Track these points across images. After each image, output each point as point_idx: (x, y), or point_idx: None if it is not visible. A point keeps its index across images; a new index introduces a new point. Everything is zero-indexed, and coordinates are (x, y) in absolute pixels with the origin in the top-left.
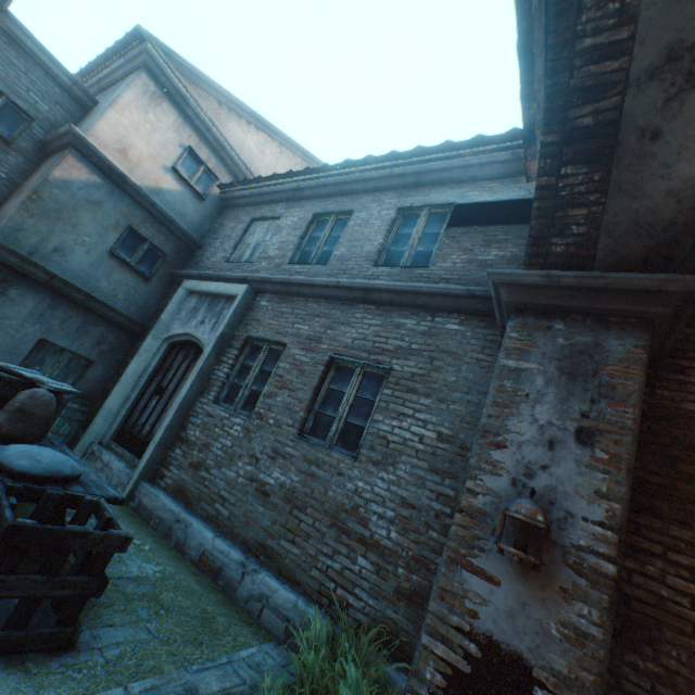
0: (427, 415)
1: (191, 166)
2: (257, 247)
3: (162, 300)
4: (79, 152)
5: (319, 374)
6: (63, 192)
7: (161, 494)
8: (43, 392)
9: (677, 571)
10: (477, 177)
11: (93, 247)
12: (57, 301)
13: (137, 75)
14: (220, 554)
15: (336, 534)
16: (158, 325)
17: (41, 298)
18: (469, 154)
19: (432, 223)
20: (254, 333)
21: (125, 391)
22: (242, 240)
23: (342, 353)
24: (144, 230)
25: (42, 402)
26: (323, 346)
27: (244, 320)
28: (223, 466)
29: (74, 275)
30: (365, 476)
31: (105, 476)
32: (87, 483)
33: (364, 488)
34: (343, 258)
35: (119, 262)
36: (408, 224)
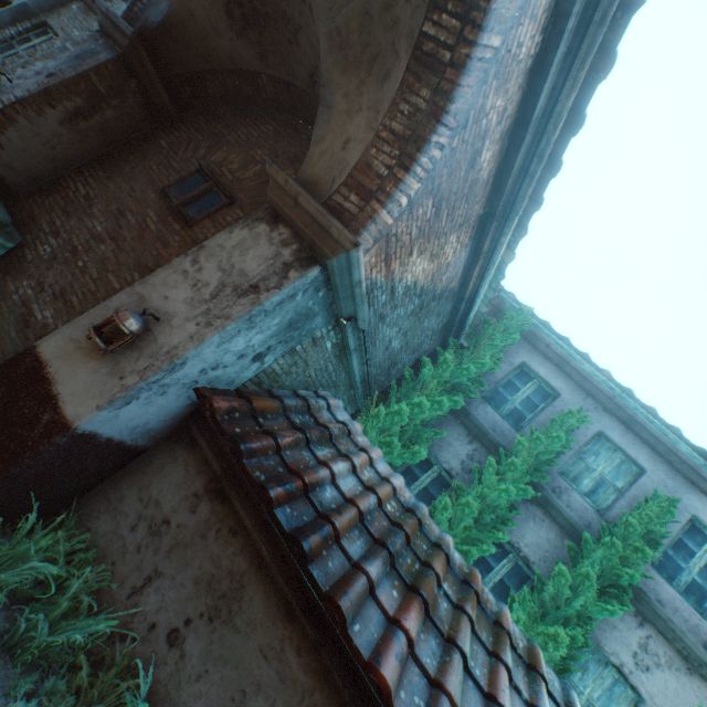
0: None
1: None
2: None
3: None
4: None
5: None
6: None
7: None
8: None
9: (84, 183)
10: None
11: None
12: None
13: None
14: None
15: None
16: None
17: None
18: None
19: None
20: (50, 21)
21: None
22: None
23: None
24: None
25: None
26: None
27: (54, 11)
28: None
29: None
30: None
31: None
32: None
33: None
34: None
35: None
36: None
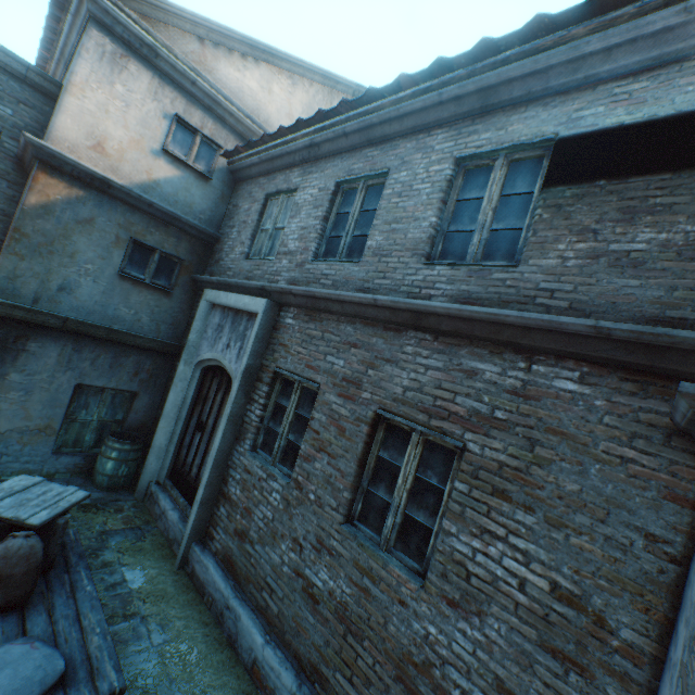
0: (529, 544)
1: (184, 140)
2: (276, 235)
3: (190, 310)
4: (48, 165)
5: (363, 437)
6: (46, 220)
7: (210, 565)
8: (18, 544)
9: None
10: (599, 75)
11: (99, 273)
12: (79, 342)
13: (85, 34)
14: (271, 671)
15: (403, 694)
16: (187, 348)
17: (63, 343)
18: (583, 32)
19: (515, 176)
20: (282, 365)
21: (169, 426)
22: (259, 226)
23: (390, 409)
24: (150, 237)
25: (19, 557)
26: (364, 395)
27: (270, 345)
28: (266, 544)
29: (88, 310)
30: (437, 619)
31: (163, 526)
32: (76, 675)
33: (437, 638)
34: (380, 253)
35: (133, 282)
36: (474, 182)
